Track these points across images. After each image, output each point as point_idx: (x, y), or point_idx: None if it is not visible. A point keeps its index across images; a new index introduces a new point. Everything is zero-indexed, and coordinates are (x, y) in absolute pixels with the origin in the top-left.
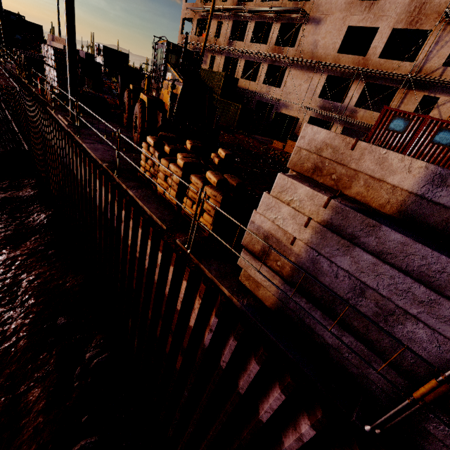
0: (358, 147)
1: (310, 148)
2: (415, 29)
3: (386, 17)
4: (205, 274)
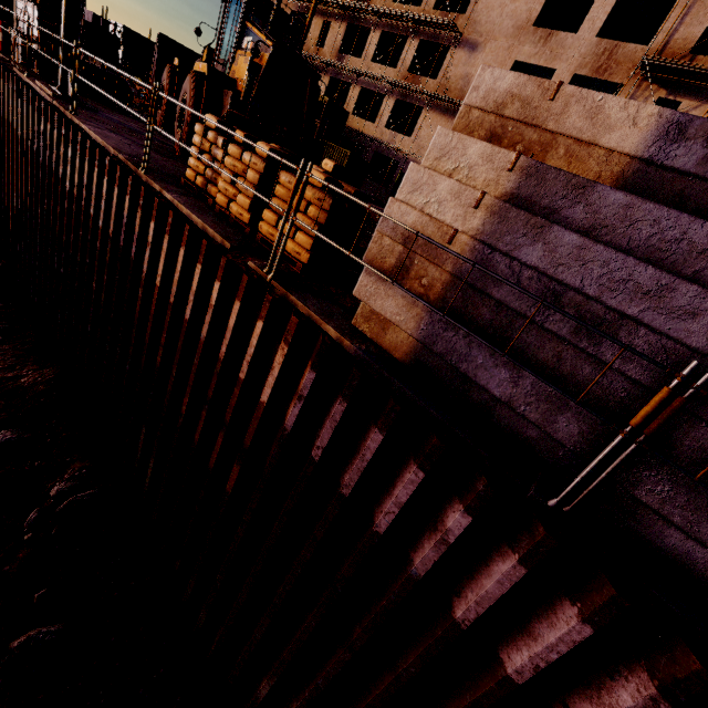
0: (561, 94)
1: (486, 105)
2: (602, 80)
3: (566, 56)
4: (297, 309)
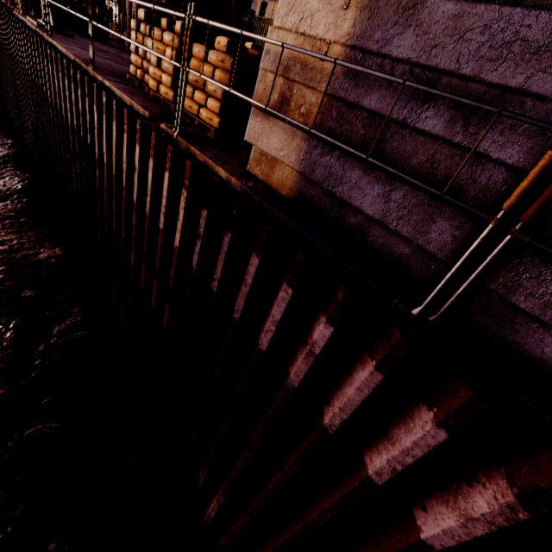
0: None
1: None
2: None
3: None
4: (196, 158)
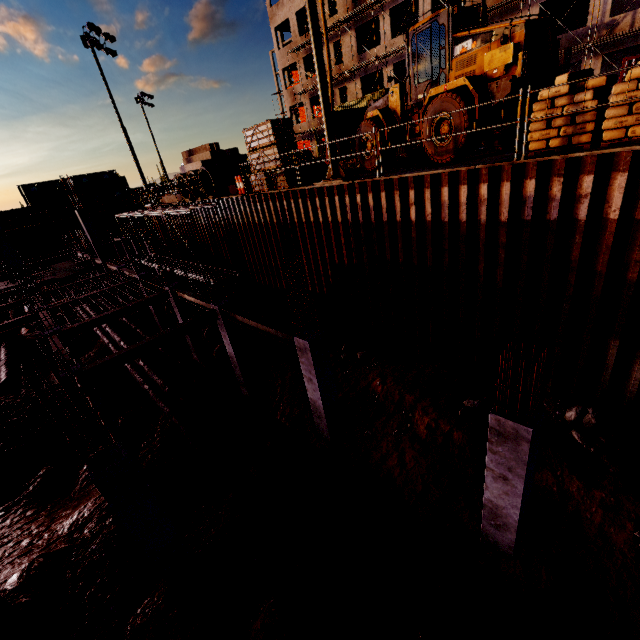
0: None
1: None
2: None
3: None
4: None
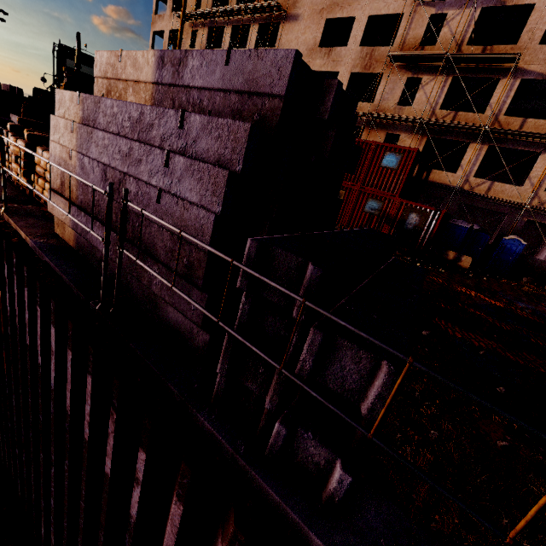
0: (123, 57)
1: (101, 74)
2: (370, 73)
3: (344, 62)
4: (11, 226)
